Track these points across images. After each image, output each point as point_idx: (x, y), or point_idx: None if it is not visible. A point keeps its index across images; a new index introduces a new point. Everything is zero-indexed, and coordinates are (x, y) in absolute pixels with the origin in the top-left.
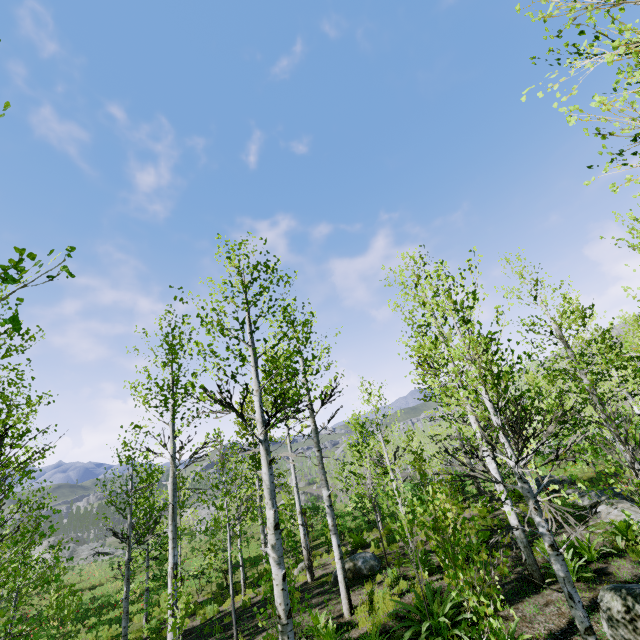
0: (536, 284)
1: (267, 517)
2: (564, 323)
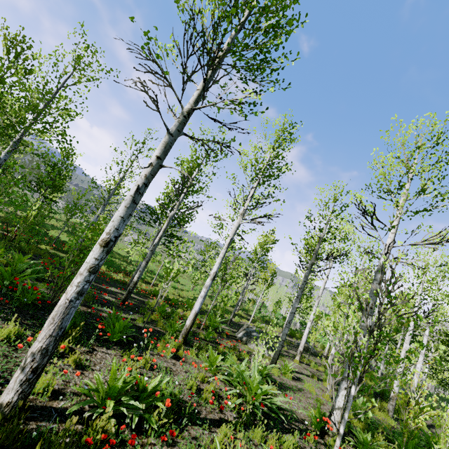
0: None
1: (405, 346)
2: None
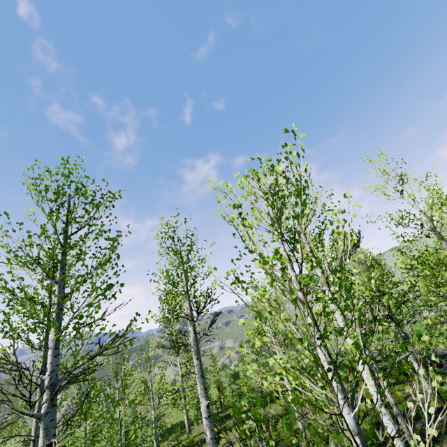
0: (401, 179)
1: None
2: (435, 215)
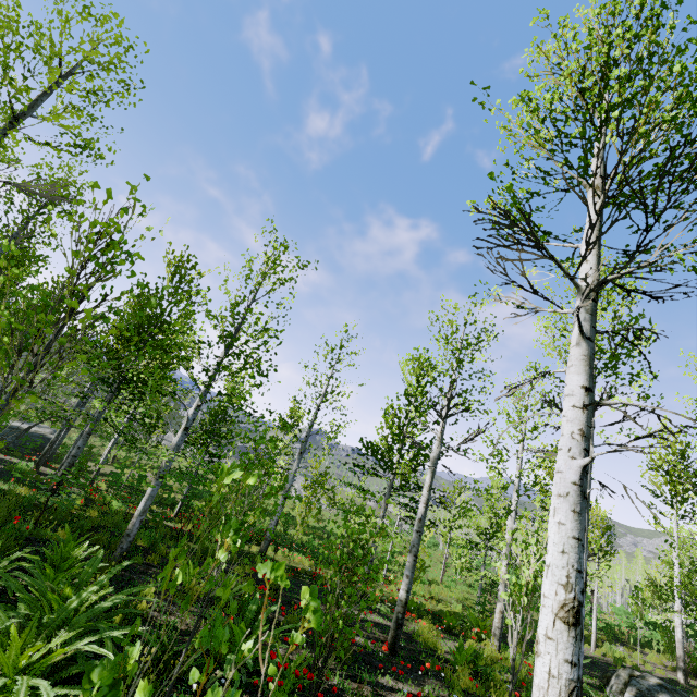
0: None
1: None
2: None
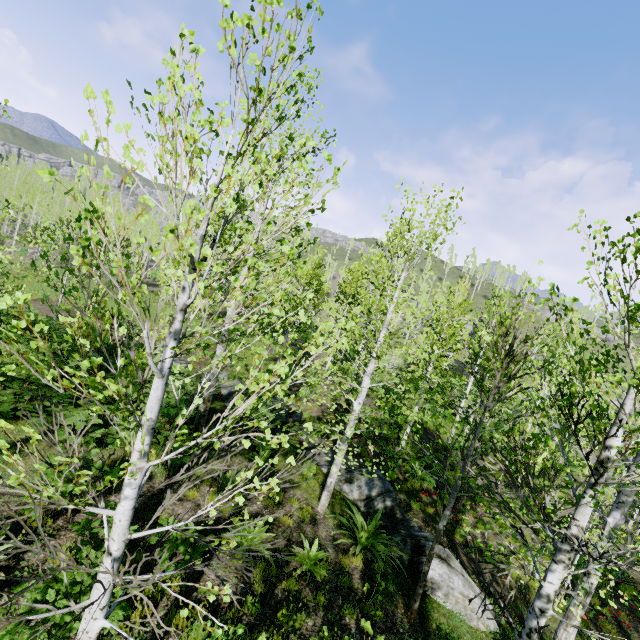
0: None
1: None
2: None
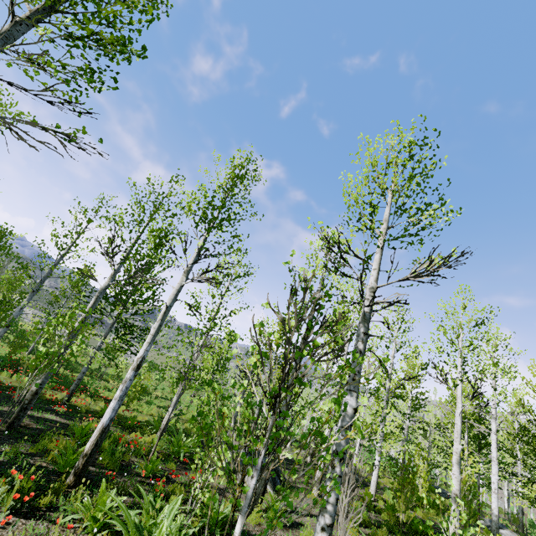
0: None
1: (456, 447)
2: None
